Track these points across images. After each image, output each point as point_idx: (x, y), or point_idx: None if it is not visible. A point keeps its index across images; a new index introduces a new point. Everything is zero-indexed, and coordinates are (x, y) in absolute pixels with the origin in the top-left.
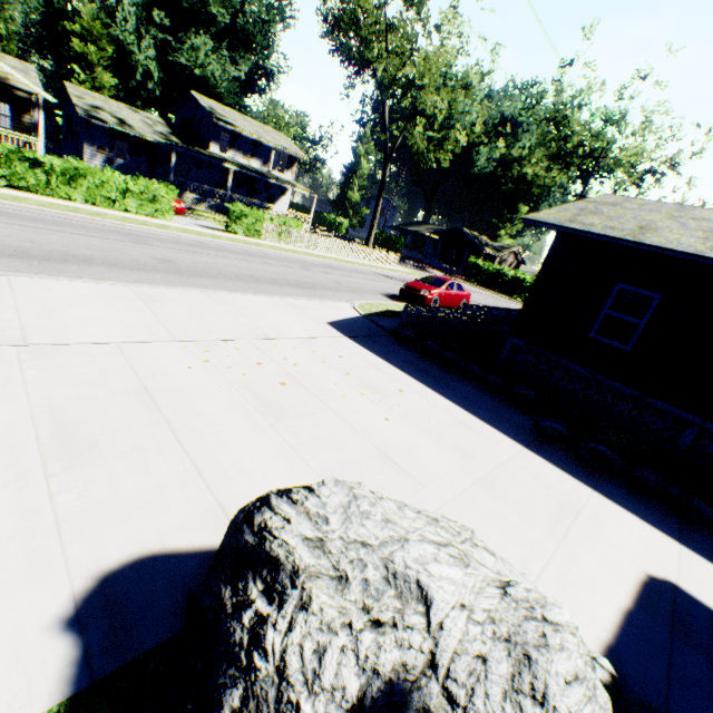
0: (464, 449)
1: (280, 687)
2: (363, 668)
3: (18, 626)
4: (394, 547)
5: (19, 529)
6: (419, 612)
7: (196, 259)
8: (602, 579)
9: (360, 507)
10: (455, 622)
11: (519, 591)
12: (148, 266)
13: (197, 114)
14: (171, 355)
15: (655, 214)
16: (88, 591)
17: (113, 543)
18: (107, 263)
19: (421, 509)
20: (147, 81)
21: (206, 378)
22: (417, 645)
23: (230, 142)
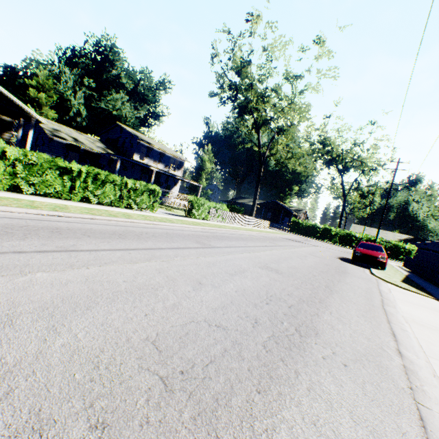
0: None
1: None
2: None
3: None
4: None
5: None
6: None
7: (259, 256)
8: None
9: None
10: None
11: None
12: (299, 287)
13: (122, 136)
14: None
15: None
16: None
17: None
18: (295, 299)
19: None
20: (76, 117)
21: None
22: None
23: (146, 153)
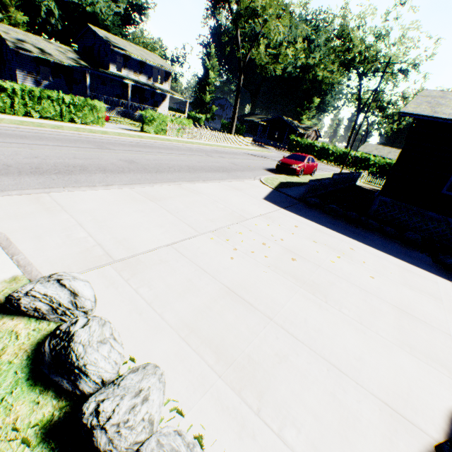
0: (429, 292)
1: None
2: None
3: None
4: None
5: None
6: None
7: (145, 157)
8: None
9: None
10: None
11: None
12: (125, 168)
13: (96, 42)
14: (211, 249)
15: None
16: None
17: None
18: (98, 169)
19: None
20: (50, 18)
21: (249, 266)
22: None
23: (123, 63)
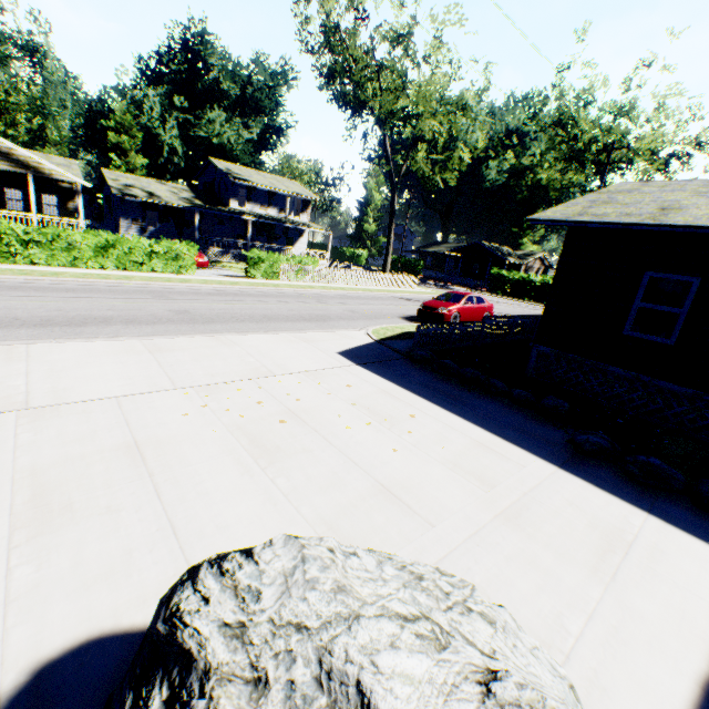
0: (484, 476)
1: None
2: None
3: None
4: (338, 630)
5: None
6: None
7: (212, 306)
8: (667, 636)
9: (306, 573)
10: None
11: (509, 688)
12: (164, 319)
13: (216, 176)
14: (168, 404)
15: (678, 193)
16: (18, 688)
17: (60, 624)
18: (125, 321)
19: (408, 563)
20: (173, 157)
21: (201, 423)
22: None
23: (247, 196)
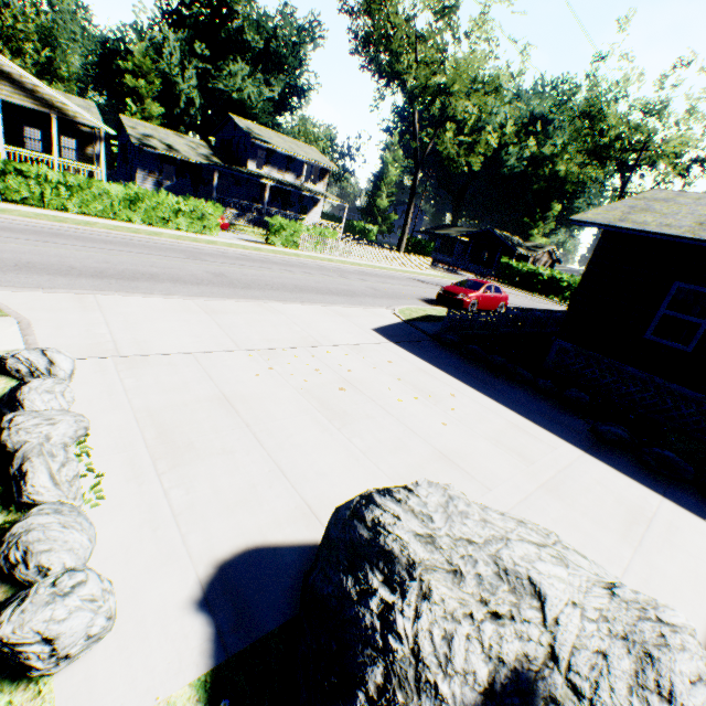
0: (523, 453)
1: (417, 668)
2: (489, 656)
3: (160, 604)
4: (499, 545)
5: (145, 520)
6: (534, 607)
7: (244, 271)
8: (686, 590)
9: (457, 507)
10: (569, 618)
11: (626, 592)
12: (205, 281)
13: (236, 135)
14: (239, 364)
15: None
16: (210, 576)
17: (222, 535)
18: (171, 279)
19: (503, 511)
20: (190, 108)
21: (273, 384)
22: (535, 638)
23: (265, 159)
